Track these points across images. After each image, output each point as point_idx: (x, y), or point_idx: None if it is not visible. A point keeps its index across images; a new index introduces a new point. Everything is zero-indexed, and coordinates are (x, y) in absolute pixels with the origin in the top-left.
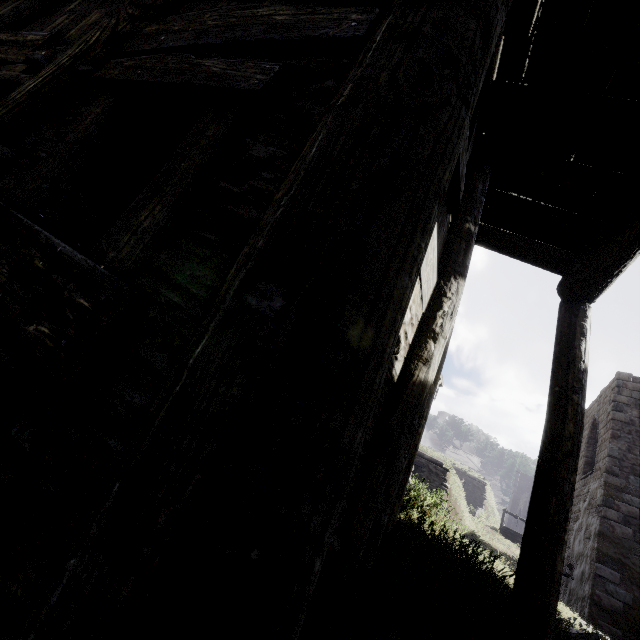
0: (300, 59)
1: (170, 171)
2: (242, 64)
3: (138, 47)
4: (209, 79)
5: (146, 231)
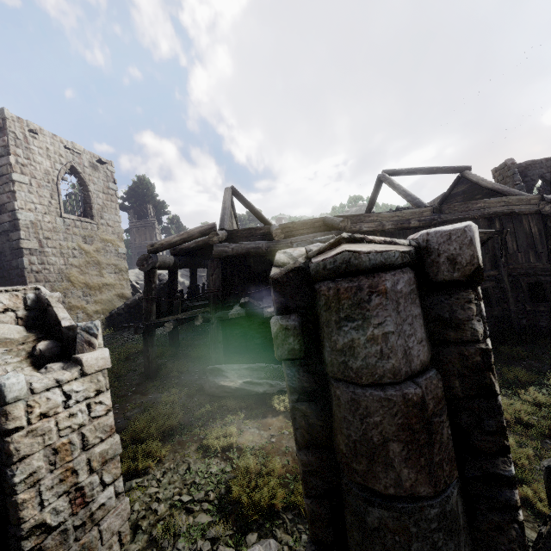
0: (548, 273)
1: (546, 292)
2: (546, 277)
3: (514, 272)
4: (544, 281)
5: (550, 298)
